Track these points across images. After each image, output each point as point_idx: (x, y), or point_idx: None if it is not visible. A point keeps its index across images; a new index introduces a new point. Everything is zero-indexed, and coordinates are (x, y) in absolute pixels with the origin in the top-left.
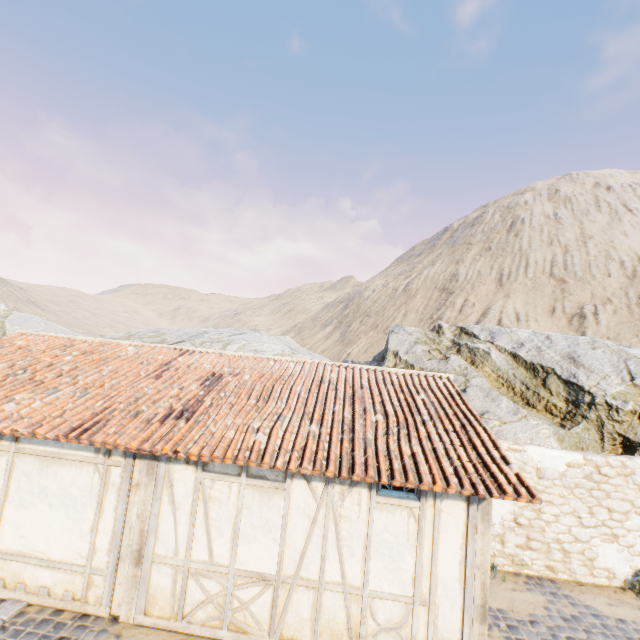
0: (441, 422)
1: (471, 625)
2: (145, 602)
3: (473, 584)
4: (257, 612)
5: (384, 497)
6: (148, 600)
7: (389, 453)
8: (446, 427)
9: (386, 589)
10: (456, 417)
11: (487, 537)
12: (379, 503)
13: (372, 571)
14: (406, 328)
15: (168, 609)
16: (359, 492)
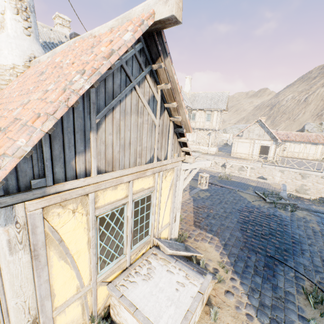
0: (320, 139)
1: (320, 156)
2: (283, 154)
3: (321, 152)
4: (296, 155)
5: (312, 145)
6: (283, 154)
7: (314, 141)
8: (321, 139)
9: (311, 153)
10: (322, 138)
11: (323, 148)
12: (311, 146)
13: (309, 151)
14: (310, 123)
15: (285, 155)
16: (309, 145)
